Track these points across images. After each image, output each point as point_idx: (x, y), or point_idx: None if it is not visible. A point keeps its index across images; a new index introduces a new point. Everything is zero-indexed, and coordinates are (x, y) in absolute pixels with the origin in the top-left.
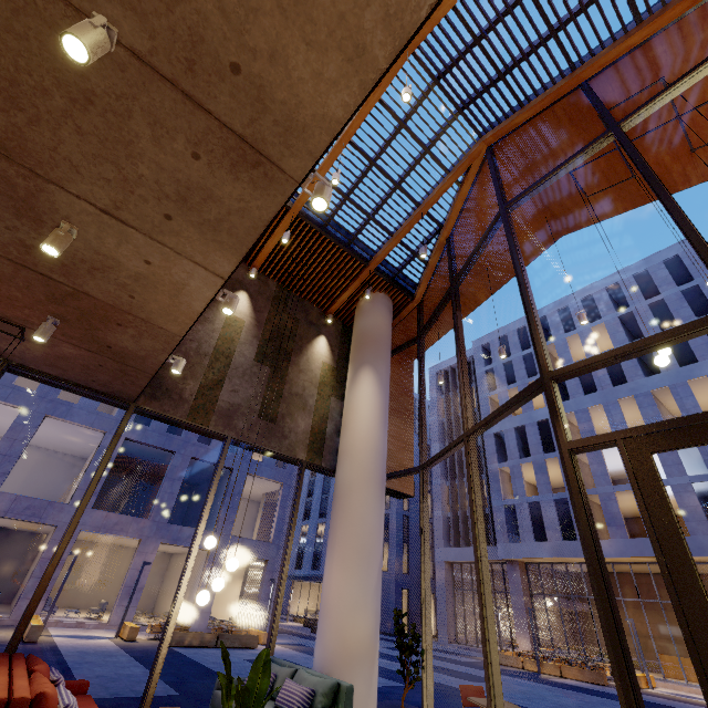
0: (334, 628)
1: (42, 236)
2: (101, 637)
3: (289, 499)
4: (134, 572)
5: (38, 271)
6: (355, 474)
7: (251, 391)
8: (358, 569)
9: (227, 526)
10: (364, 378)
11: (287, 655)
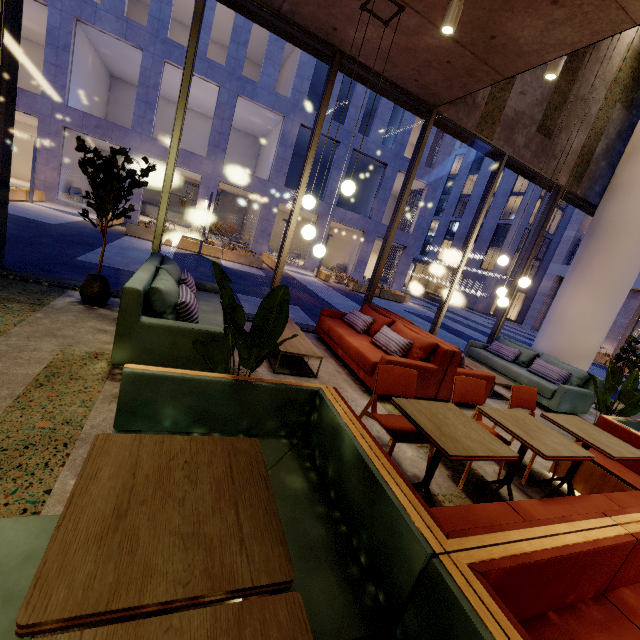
0: (568, 335)
1: None
2: (308, 275)
3: (431, 200)
4: (316, 238)
5: None
6: (638, 213)
7: (538, 93)
8: (607, 300)
9: (378, 215)
10: None
11: (426, 313)
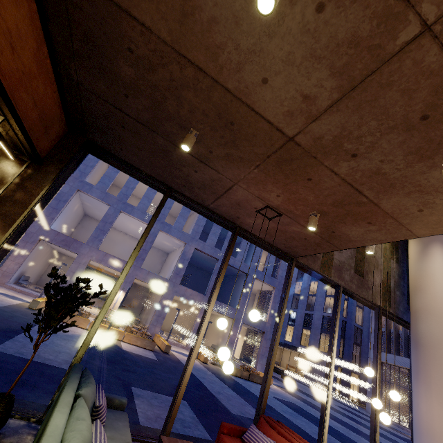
0: None
1: (407, 167)
2: None
3: (278, 298)
4: (198, 322)
5: (356, 188)
6: (442, 331)
7: (349, 252)
8: None
9: (243, 307)
10: (437, 253)
11: (290, 398)
